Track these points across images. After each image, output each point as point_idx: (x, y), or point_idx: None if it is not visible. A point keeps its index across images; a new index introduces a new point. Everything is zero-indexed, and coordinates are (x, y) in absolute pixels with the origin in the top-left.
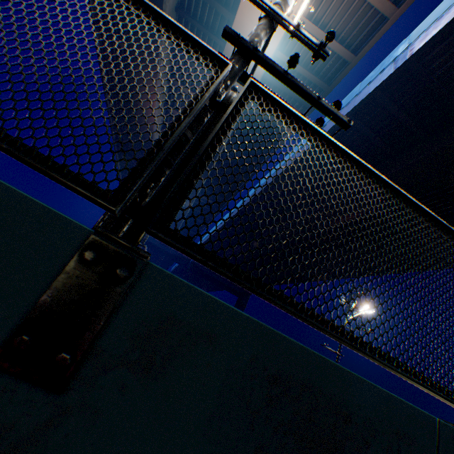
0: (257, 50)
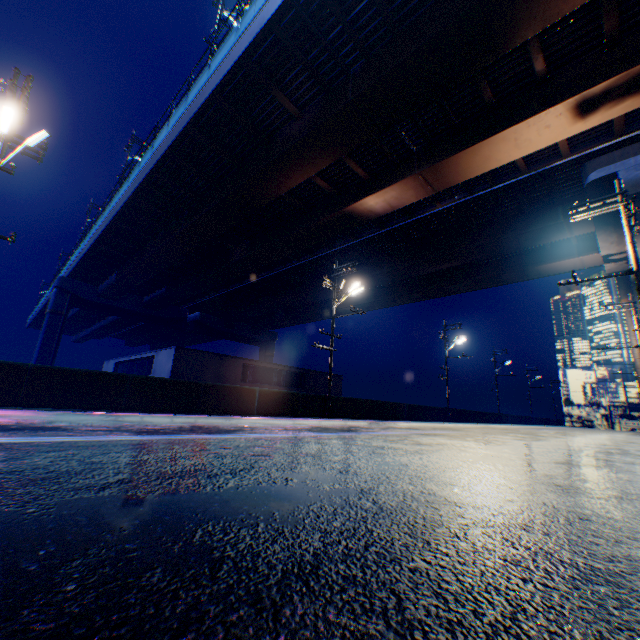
0: None
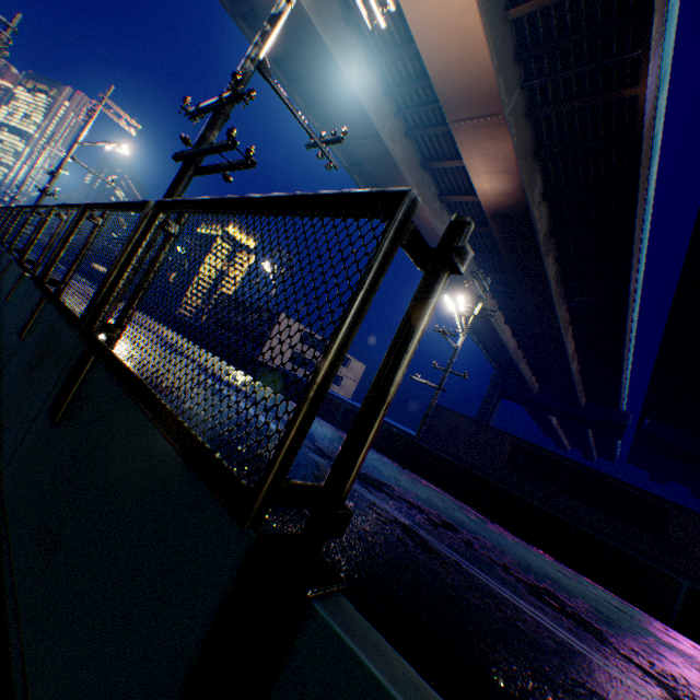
0: (183, 153)
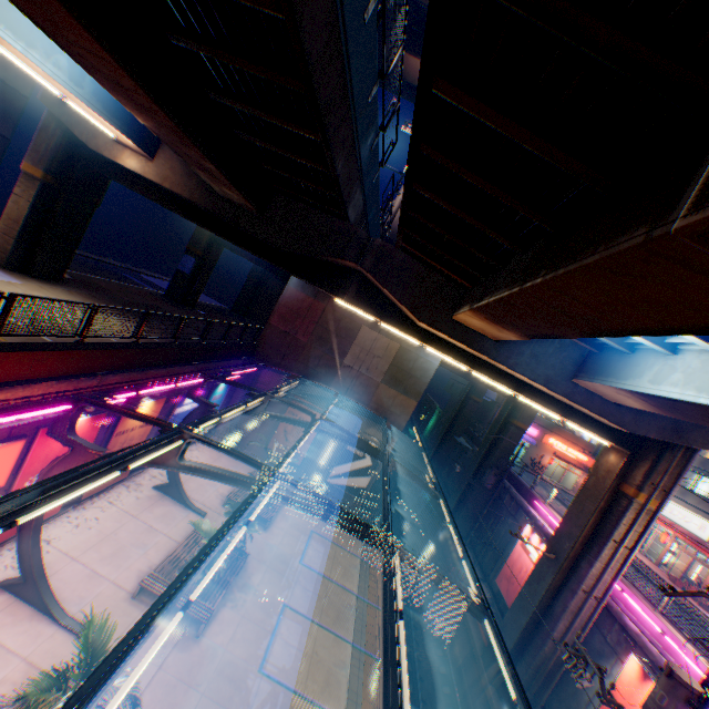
0: None
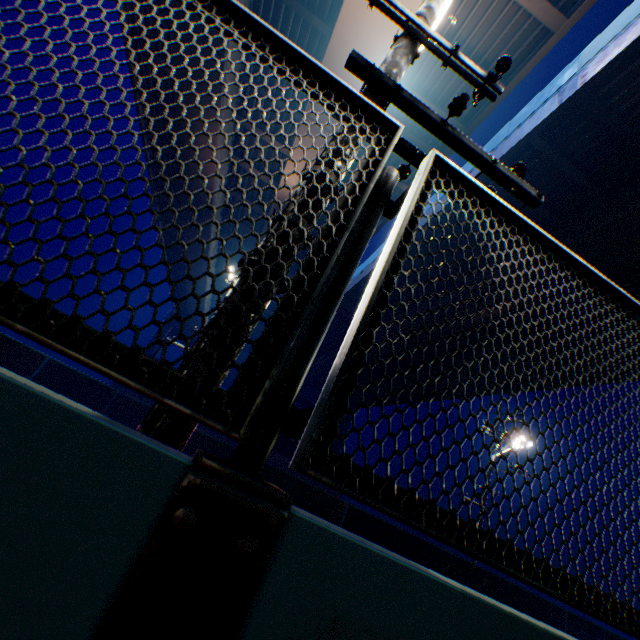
0: (400, 89)
